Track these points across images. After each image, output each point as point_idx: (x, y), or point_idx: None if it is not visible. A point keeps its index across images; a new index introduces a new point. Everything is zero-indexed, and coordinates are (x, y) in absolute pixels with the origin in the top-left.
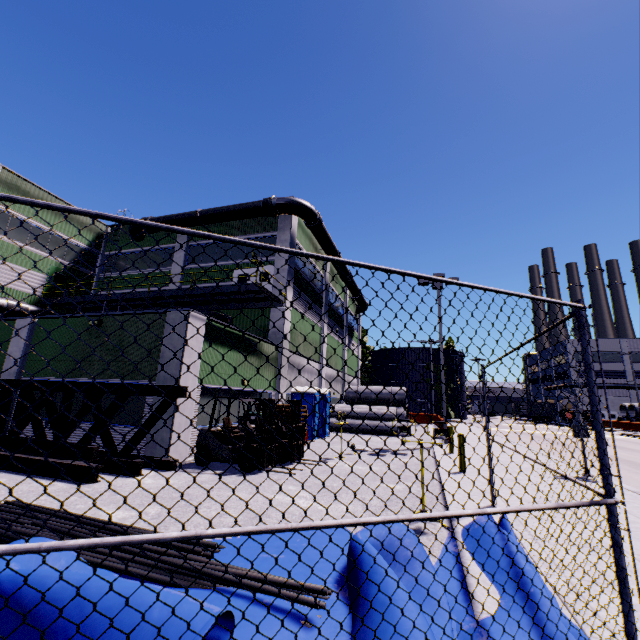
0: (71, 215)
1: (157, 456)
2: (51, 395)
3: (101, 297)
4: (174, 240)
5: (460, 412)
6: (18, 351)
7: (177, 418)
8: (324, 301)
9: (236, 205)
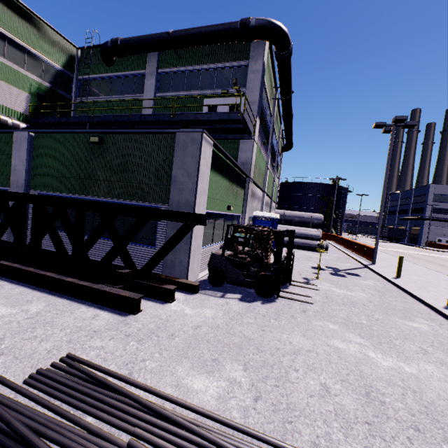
0: (42, 31)
1: (176, 276)
2: (65, 212)
3: (84, 119)
4: (143, 66)
5: (339, 231)
6: (21, 165)
7: (193, 243)
8: (270, 138)
9: (210, 26)
